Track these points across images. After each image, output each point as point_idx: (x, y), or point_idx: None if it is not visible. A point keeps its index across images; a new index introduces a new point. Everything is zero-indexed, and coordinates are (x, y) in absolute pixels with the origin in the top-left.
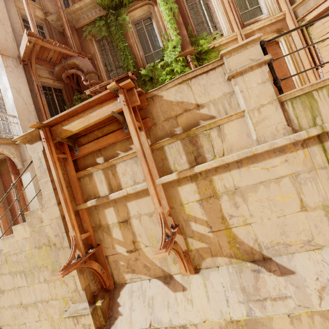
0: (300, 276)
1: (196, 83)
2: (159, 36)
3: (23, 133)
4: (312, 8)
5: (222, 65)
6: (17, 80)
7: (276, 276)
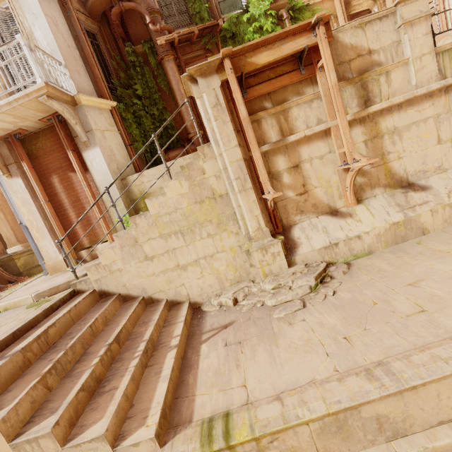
0: (435, 189)
1: (370, 29)
2: None
3: (77, 91)
4: None
5: (394, 13)
6: (48, 4)
7: (419, 192)
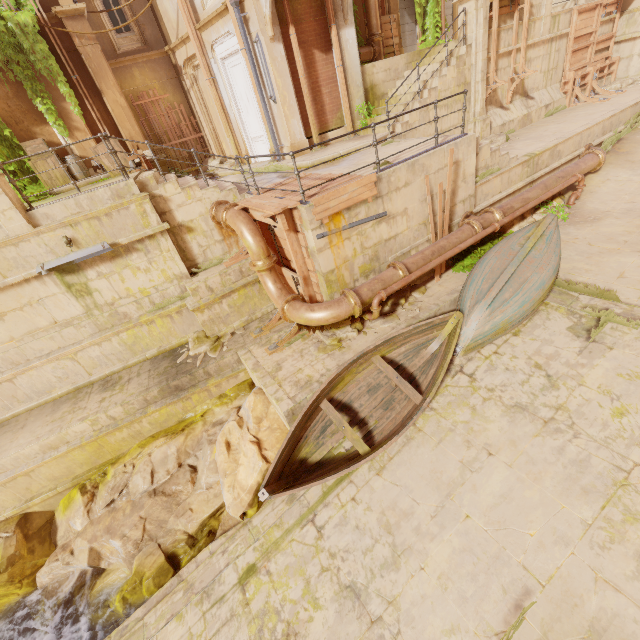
0: (536, 99)
1: None
2: None
3: None
4: None
5: None
6: None
7: (531, 100)
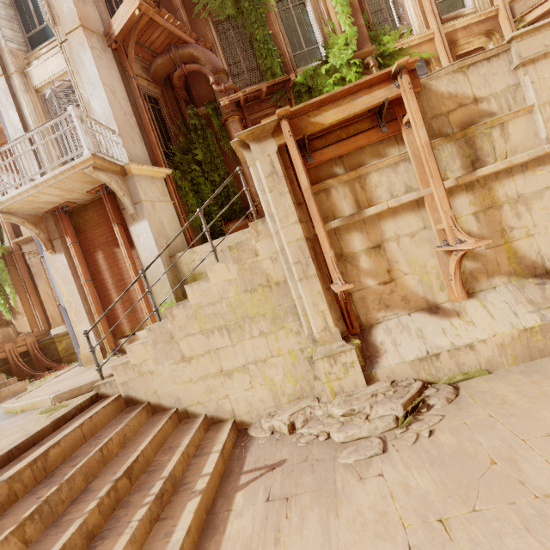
0: None
1: (475, 72)
2: (316, 24)
3: (129, 159)
4: (536, 5)
5: (508, 51)
6: (108, 74)
7: None
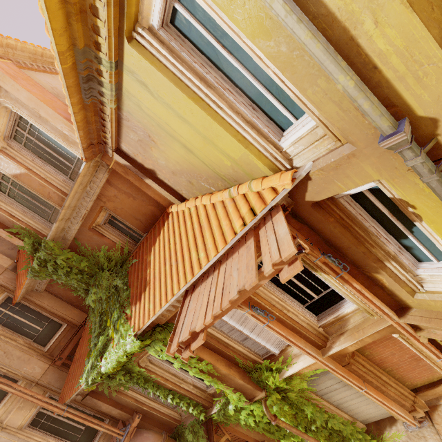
0: None
1: None
2: None
3: None
4: None
5: None
6: None
7: None
